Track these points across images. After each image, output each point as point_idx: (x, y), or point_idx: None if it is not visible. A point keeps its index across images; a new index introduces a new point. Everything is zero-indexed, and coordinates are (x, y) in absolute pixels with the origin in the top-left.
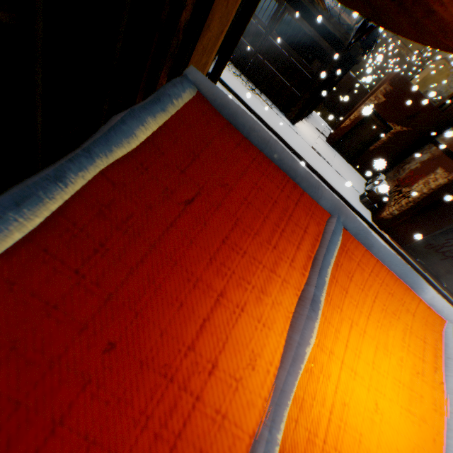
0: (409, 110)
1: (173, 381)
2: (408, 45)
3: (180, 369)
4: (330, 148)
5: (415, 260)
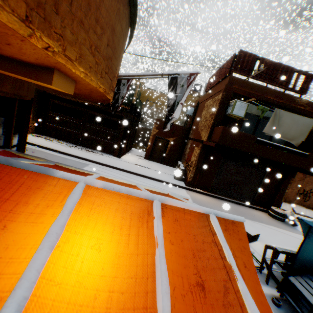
0: (171, 130)
1: None
2: (162, 109)
3: None
4: (148, 161)
5: (220, 194)
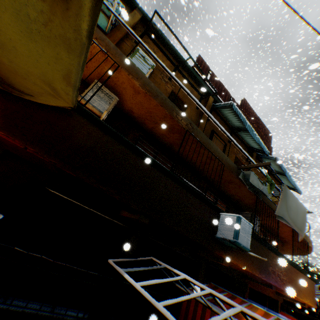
0: None
1: None
2: None
3: None
4: None
5: None
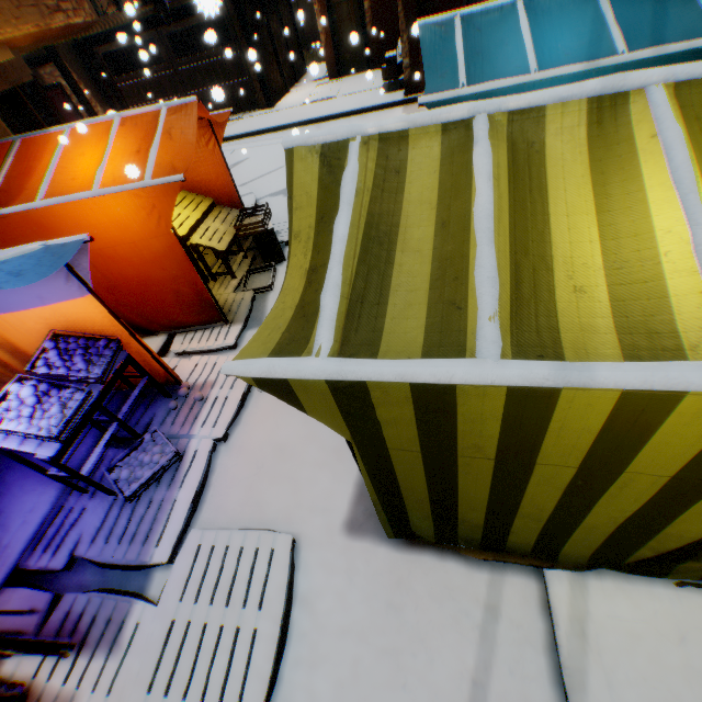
0: None
1: None
2: None
3: None
4: (338, 81)
5: None
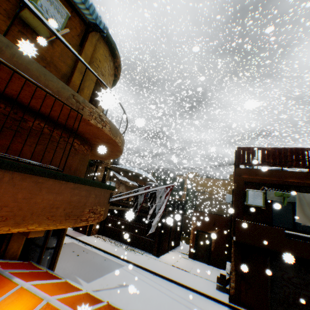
0: (211, 222)
1: None
2: (219, 194)
3: None
4: (192, 260)
5: None
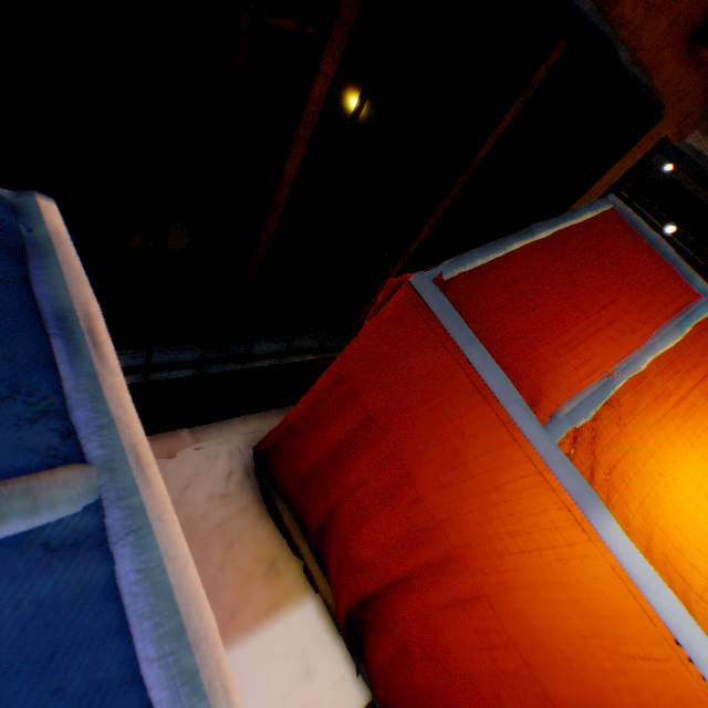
0: None
1: (587, 319)
2: None
3: (591, 317)
4: None
5: None
